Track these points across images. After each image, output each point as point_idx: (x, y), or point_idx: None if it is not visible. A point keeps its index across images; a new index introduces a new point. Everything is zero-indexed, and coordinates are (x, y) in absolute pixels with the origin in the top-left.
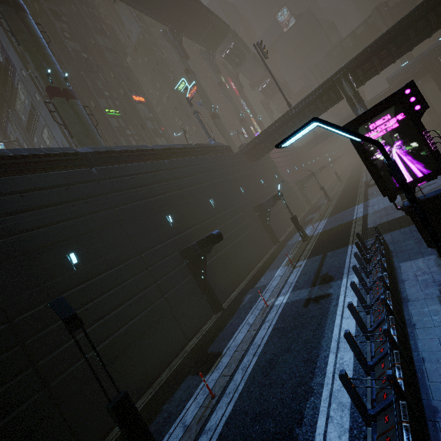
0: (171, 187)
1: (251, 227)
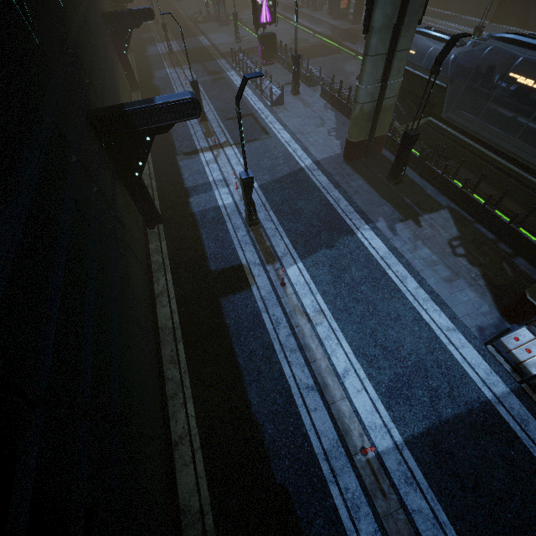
0: None
1: None
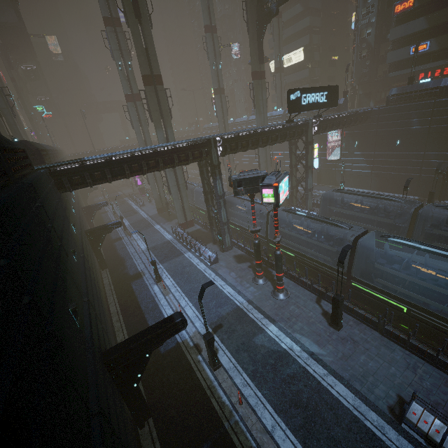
0: None
1: None
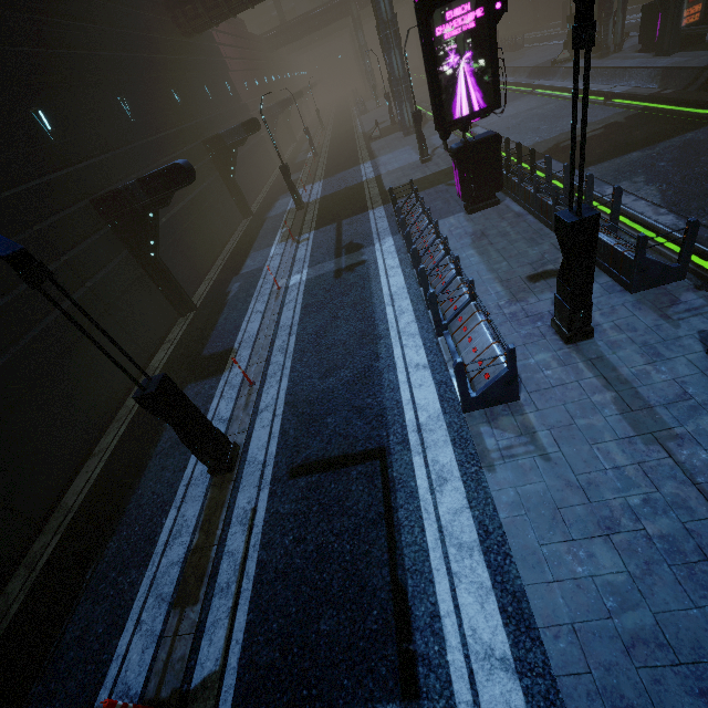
0: (17, 31)
1: (206, 179)
